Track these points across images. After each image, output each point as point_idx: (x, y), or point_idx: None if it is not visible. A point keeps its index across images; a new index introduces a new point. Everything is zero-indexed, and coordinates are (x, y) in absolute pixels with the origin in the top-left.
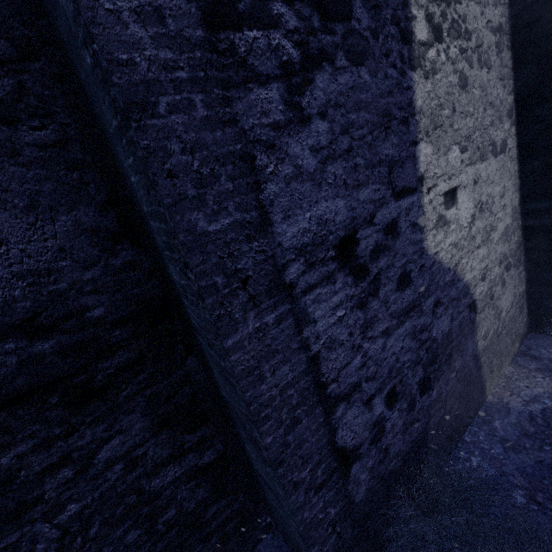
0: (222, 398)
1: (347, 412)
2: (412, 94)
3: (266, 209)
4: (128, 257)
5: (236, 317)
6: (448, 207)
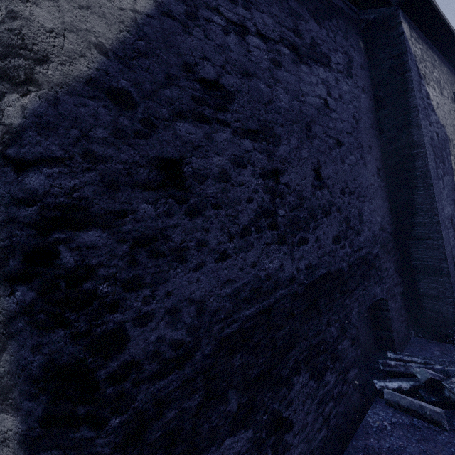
0: (410, 266)
1: None
2: (454, 182)
3: (443, 206)
4: (391, 217)
5: (443, 229)
6: None
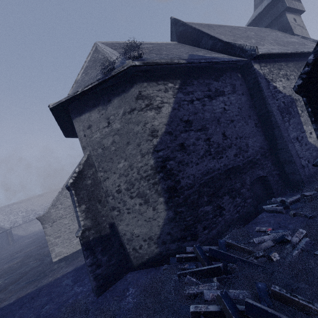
0: (280, 161)
1: (302, 160)
2: (300, 120)
3: (289, 134)
4: (266, 142)
5: (288, 144)
6: (310, 135)
